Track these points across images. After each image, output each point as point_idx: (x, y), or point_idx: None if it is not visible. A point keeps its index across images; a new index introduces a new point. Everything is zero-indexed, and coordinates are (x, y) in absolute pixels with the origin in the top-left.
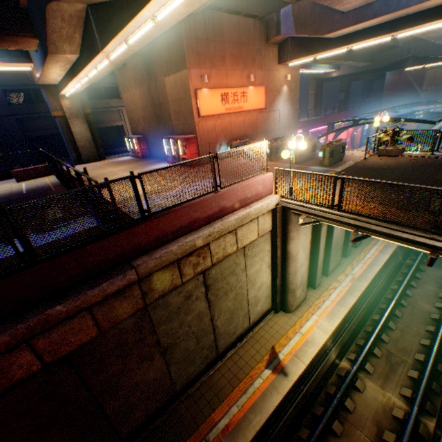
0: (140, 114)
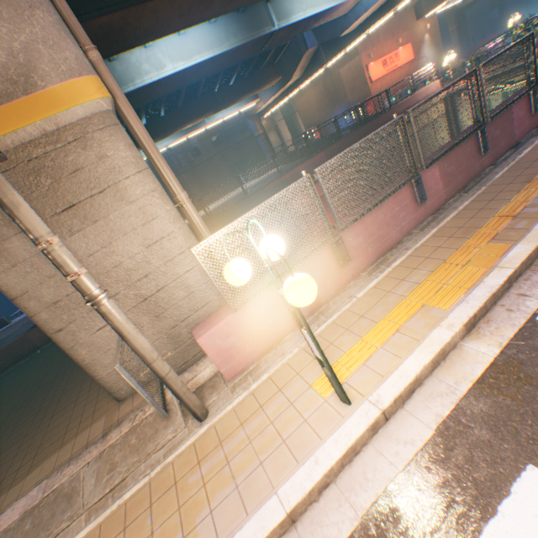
0: (314, 109)
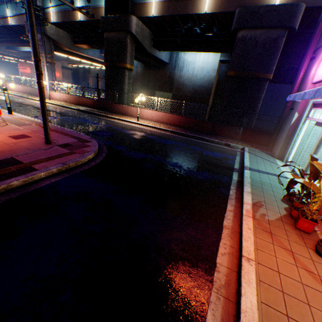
0: None
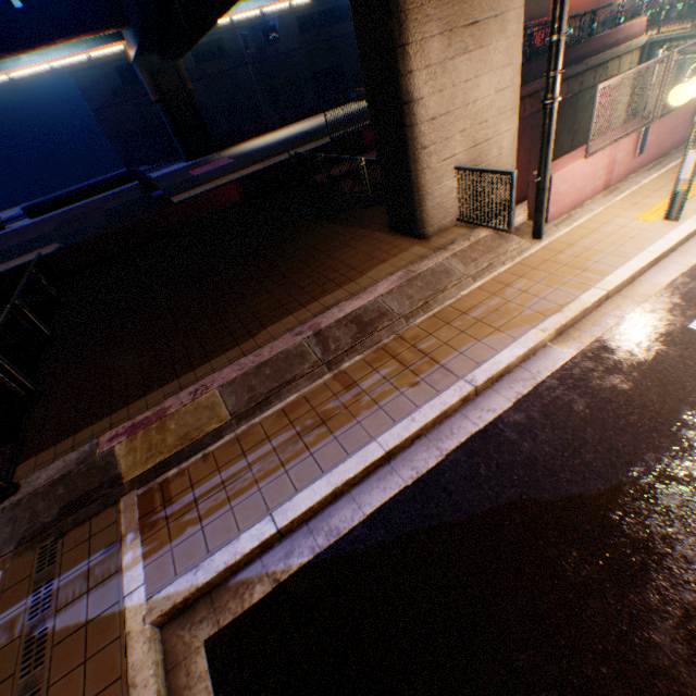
0: None
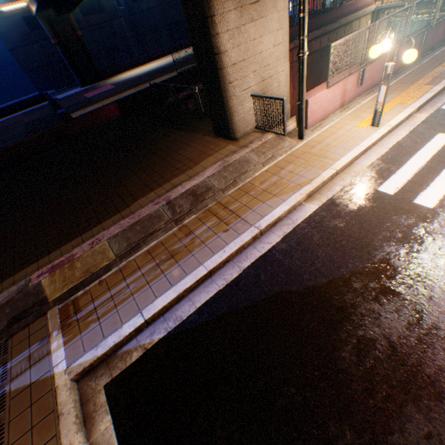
0: None
